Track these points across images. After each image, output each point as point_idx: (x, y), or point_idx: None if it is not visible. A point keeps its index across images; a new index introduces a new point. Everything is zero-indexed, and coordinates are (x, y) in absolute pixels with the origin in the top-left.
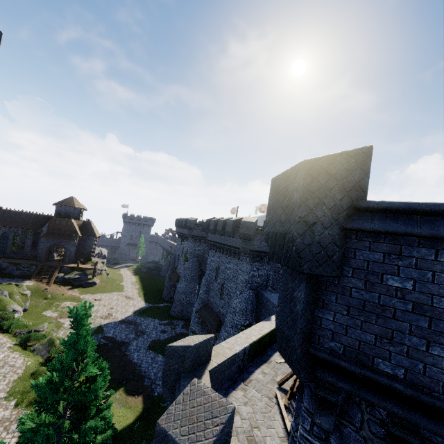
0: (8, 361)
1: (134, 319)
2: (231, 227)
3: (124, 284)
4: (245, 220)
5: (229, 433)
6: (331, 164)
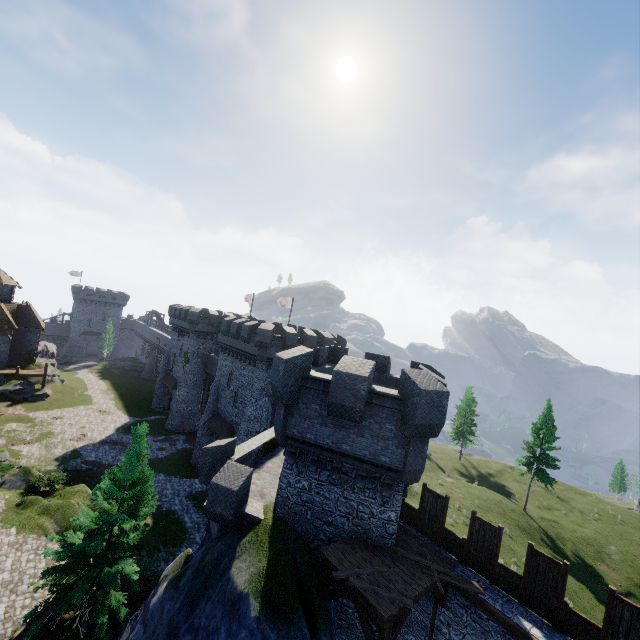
0: None
1: (119, 438)
2: (247, 333)
3: (91, 394)
4: (263, 328)
5: (250, 482)
6: (296, 360)
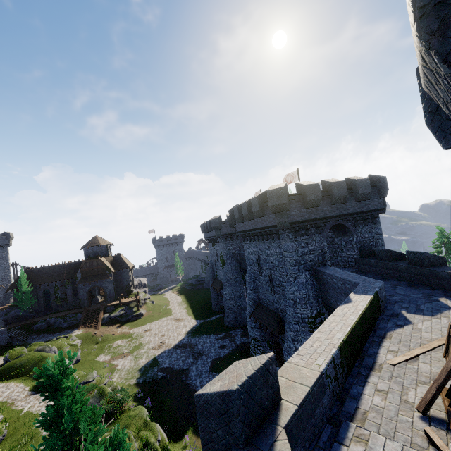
0: None
1: (188, 341)
2: (257, 205)
3: (171, 307)
4: (272, 189)
5: None
6: None
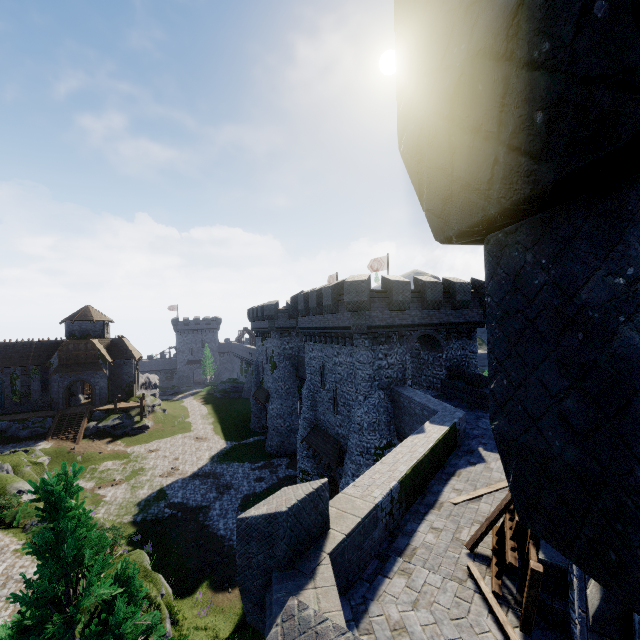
0: (13, 574)
1: (212, 469)
2: (330, 298)
3: (191, 421)
4: (351, 280)
5: None
6: None
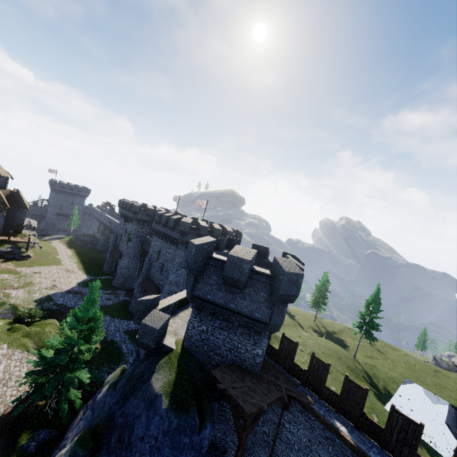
0: None
1: (79, 290)
2: (173, 224)
3: (61, 258)
4: (184, 221)
5: (168, 324)
6: (204, 245)
